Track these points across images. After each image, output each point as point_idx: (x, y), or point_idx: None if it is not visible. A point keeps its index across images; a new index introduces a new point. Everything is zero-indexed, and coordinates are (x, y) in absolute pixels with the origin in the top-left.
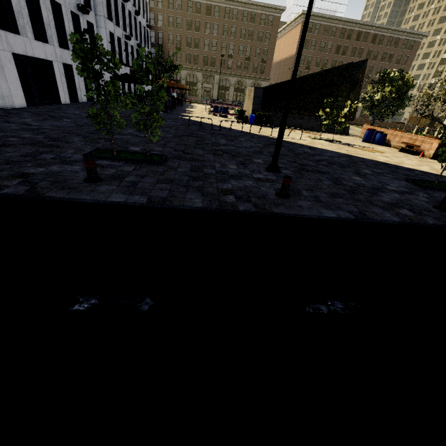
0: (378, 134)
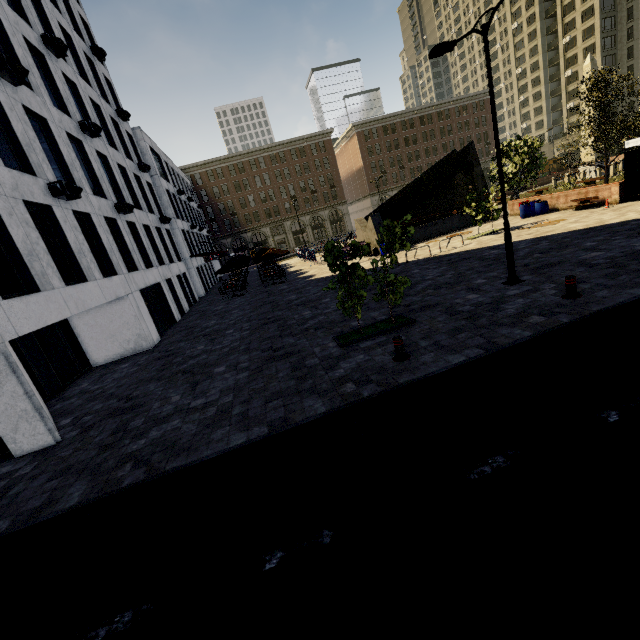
0: (536, 204)
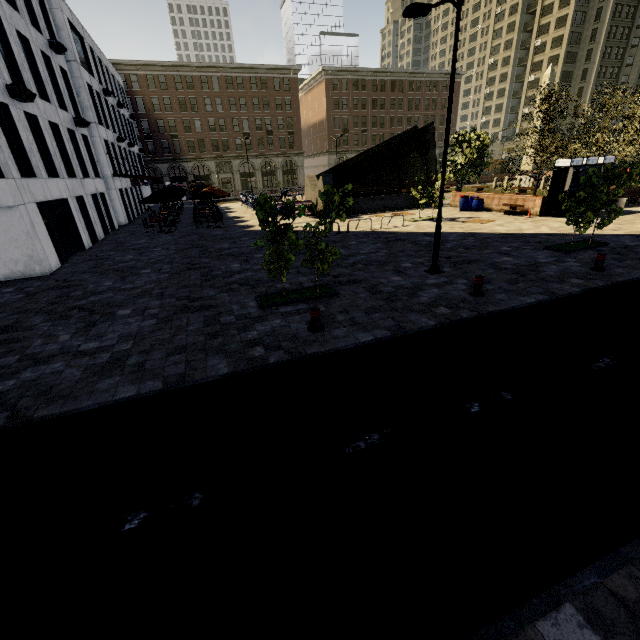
0: (474, 200)
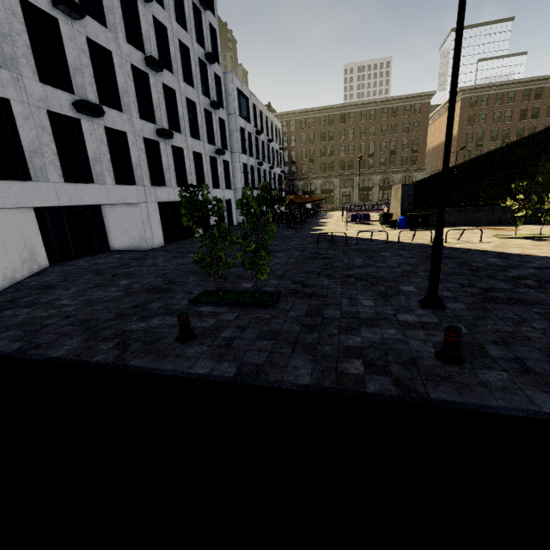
0: None
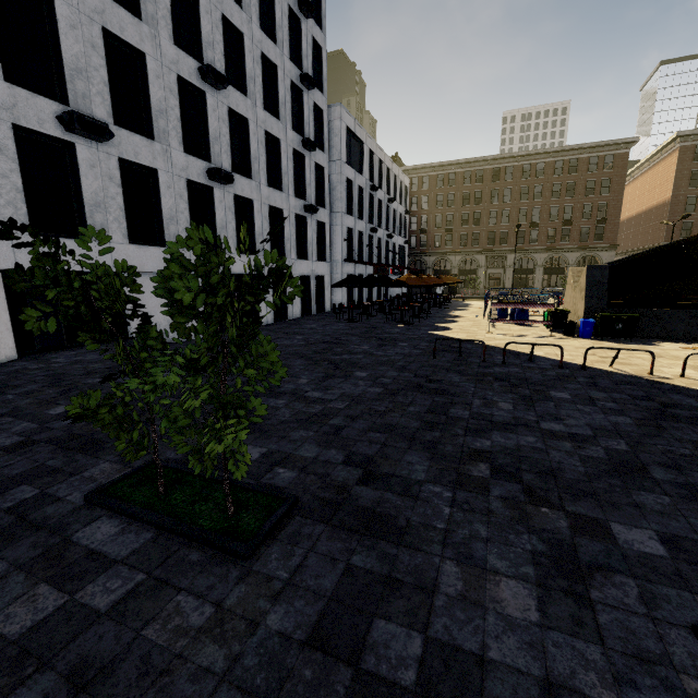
0: None
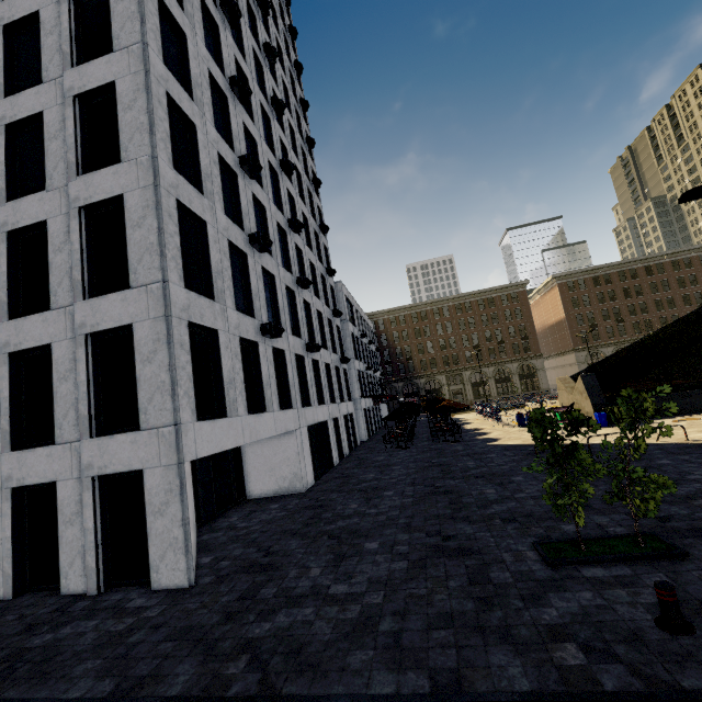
0: None
